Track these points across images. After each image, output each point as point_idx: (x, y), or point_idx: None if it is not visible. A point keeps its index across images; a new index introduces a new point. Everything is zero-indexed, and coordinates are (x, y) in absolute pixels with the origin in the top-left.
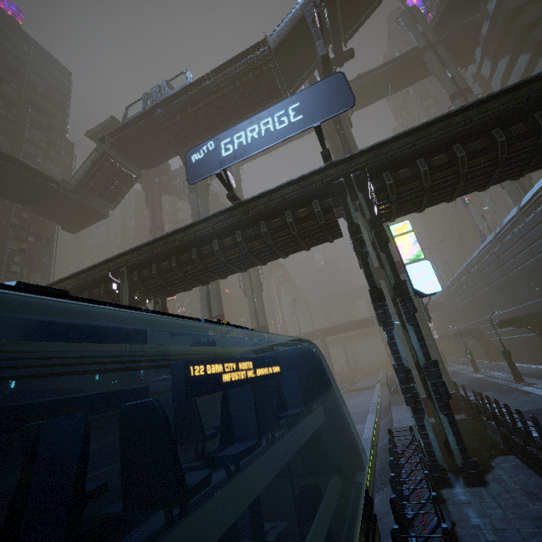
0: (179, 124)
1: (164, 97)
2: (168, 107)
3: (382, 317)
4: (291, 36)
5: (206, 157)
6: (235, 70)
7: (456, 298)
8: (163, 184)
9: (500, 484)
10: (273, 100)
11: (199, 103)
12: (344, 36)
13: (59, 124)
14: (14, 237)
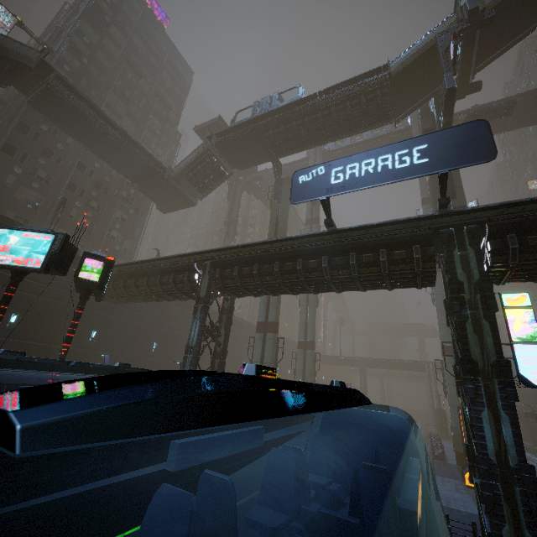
0: (281, 135)
1: (273, 108)
2: (274, 118)
3: (471, 393)
4: (416, 64)
5: (313, 180)
6: (348, 91)
7: None
8: (246, 182)
9: None
10: (379, 124)
11: (304, 118)
12: (474, 68)
13: (174, 116)
14: (120, 207)
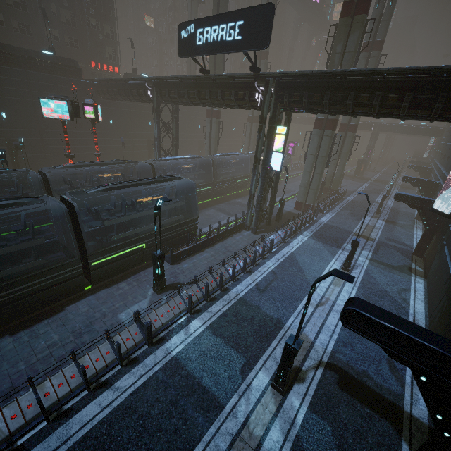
0: None
1: None
2: None
3: (252, 171)
4: None
5: (188, 38)
6: None
7: (446, 135)
8: None
9: (260, 236)
10: None
11: None
12: None
13: None
14: None
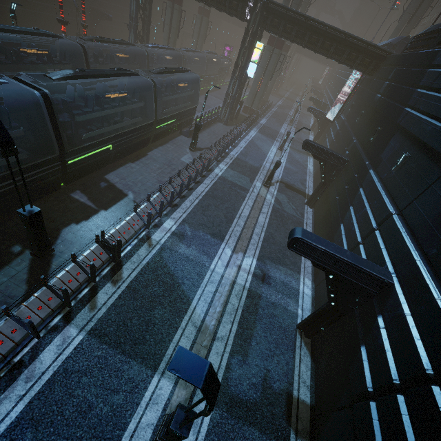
0: None
1: None
2: None
3: (232, 74)
4: None
5: None
6: None
7: (337, 68)
8: None
9: (229, 127)
10: None
11: None
12: None
13: None
14: None
